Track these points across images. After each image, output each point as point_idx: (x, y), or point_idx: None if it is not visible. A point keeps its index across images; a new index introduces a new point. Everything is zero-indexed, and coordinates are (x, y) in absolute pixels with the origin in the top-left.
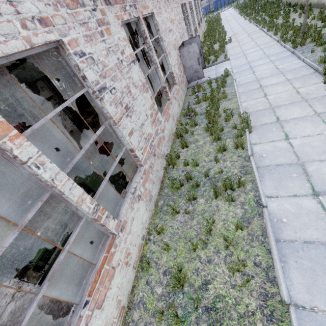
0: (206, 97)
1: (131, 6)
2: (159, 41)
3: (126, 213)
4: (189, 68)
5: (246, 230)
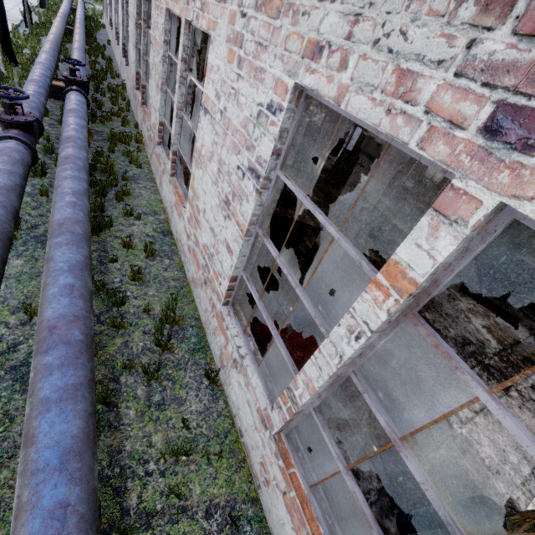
0: None
1: None
2: None
3: None
4: None
5: None
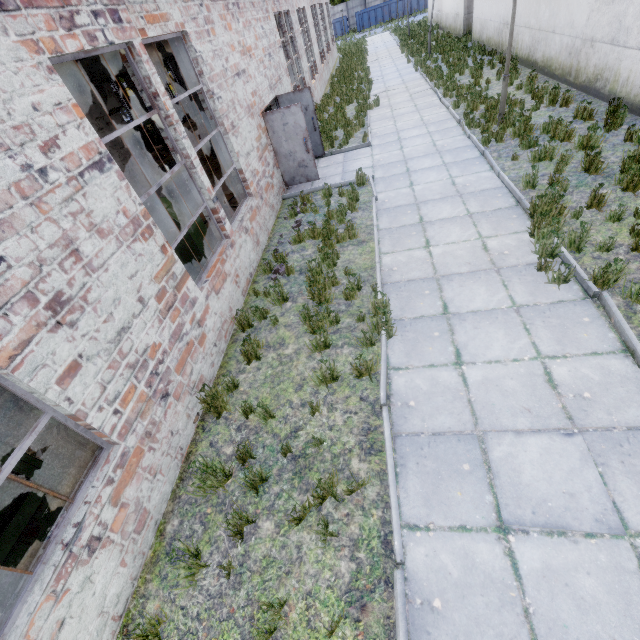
0: (314, 230)
1: (98, 14)
2: (206, 98)
3: (29, 626)
4: (286, 156)
5: (353, 632)
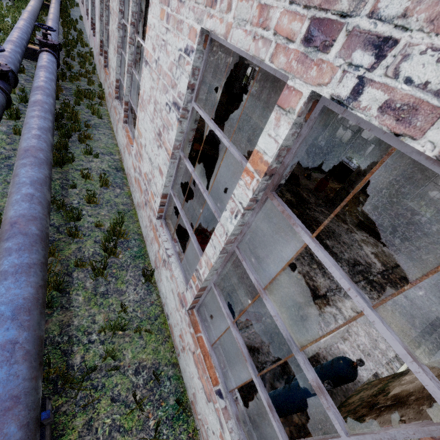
0: None
1: None
2: None
3: None
4: None
5: None
